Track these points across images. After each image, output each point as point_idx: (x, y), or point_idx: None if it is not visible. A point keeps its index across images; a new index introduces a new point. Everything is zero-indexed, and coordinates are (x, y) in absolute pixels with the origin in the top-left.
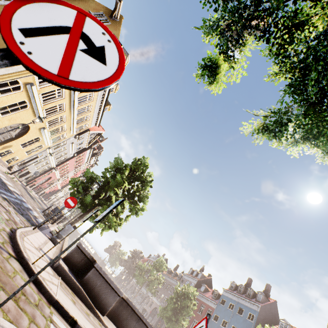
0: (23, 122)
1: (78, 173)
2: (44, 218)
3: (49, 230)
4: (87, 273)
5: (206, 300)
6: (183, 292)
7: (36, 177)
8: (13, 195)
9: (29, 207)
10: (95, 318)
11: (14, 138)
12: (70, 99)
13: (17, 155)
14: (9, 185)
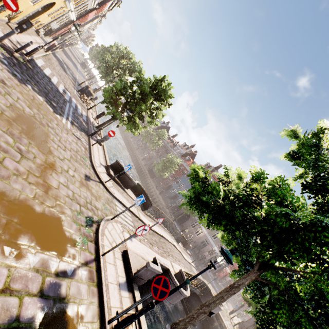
0: (50, 2)
1: None
2: (82, 103)
3: (92, 126)
4: (122, 175)
5: (186, 165)
6: (172, 159)
7: (57, 30)
8: (67, 103)
9: (74, 103)
10: (125, 193)
11: (40, 10)
12: None
13: (43, 22)
14: (58, 84)
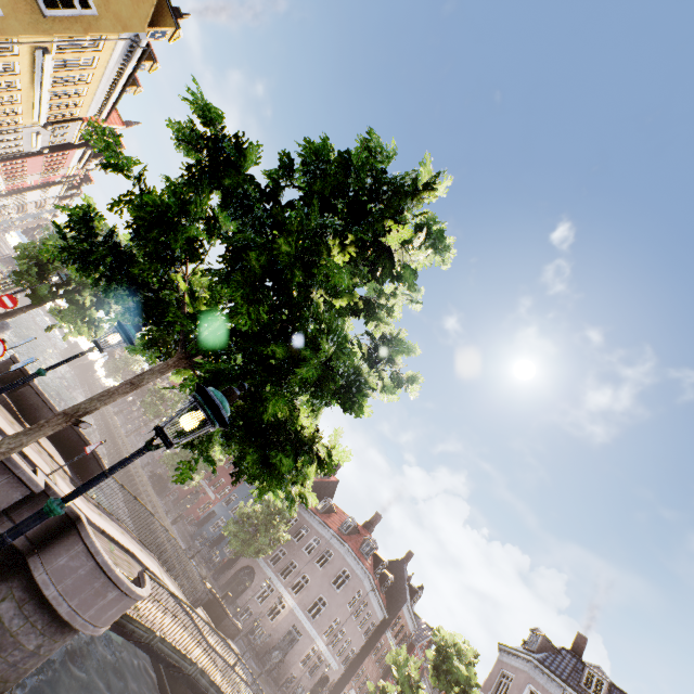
0: None
1: (55, 175)
2: None
3: None
4: (21, 389)
5: None
6: None
7: None
8: None
9: None
10: (22, 428)
11: None
12: (34, 77)
13: None
14: None
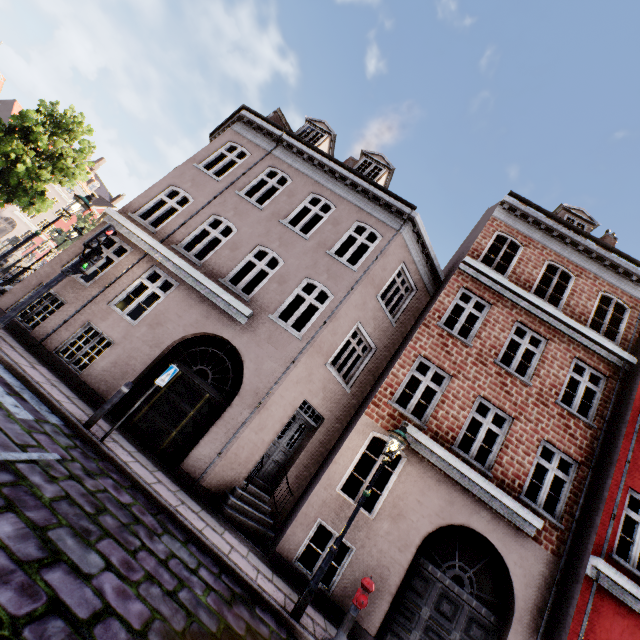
0: None
1: None
2: None
3: None
4: None
5: None
6: None
7: None
8: None
9: None
10: None
11: None
12: None
13: None
14: None
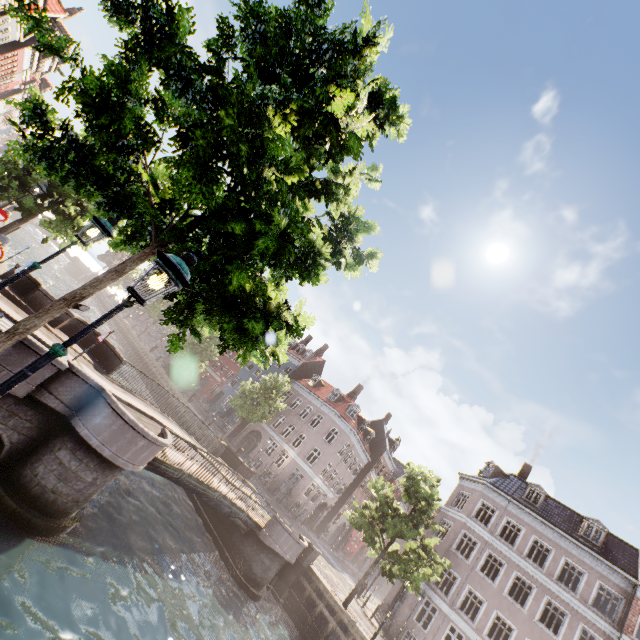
0: None
1: (12, 83)
2: None
3: None
4: (32, 294)
5: None
6: (211, 336)
7: None
8: None
9: None
10: (42, 327)
11: None
12: None
13: None
14: None
